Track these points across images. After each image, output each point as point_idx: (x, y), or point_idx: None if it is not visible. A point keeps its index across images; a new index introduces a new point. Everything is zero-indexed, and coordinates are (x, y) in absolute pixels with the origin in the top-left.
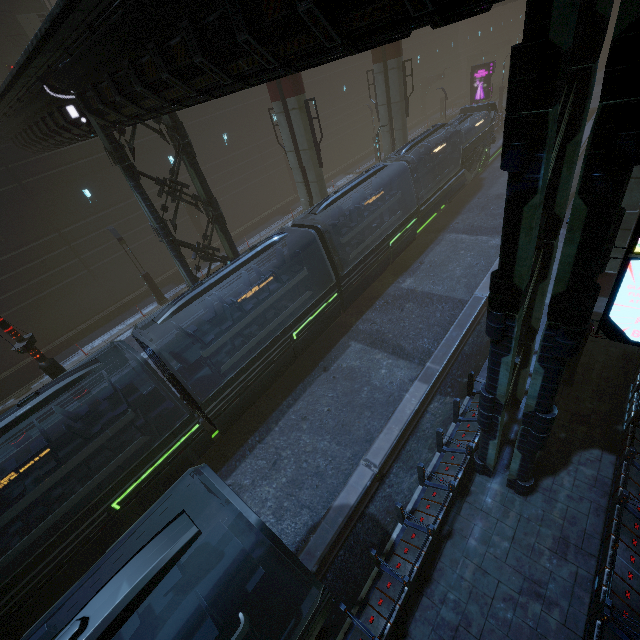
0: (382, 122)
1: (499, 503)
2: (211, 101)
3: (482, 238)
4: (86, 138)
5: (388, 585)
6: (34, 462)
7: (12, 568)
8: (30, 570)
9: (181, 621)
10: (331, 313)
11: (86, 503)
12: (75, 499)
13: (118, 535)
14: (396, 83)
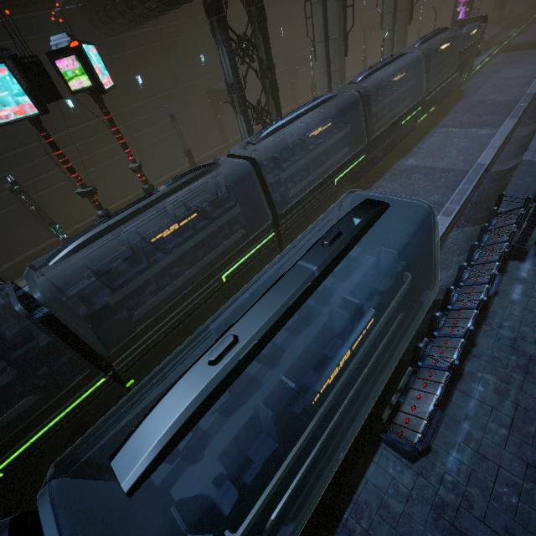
0: (385, 31)
1: (533, 275)
2: (236, 7)
3: (472, 130)
4: (171, 5)
5: (459, 314)
6: (187, 221)
7: (154, 312)
8: (176, 307)
9: (346, 292)
10: (357, 173)
11: (208, 269)
12: (202, 263)
13: (219, 305)
14: None
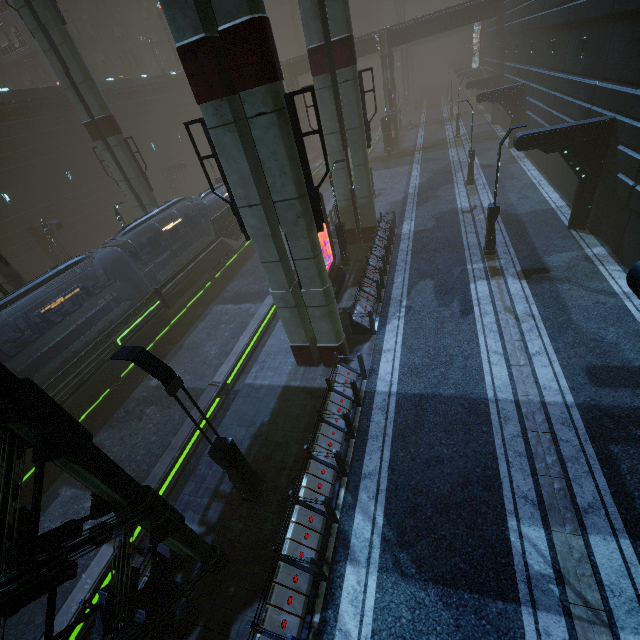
0: (129, 197)
1: None
2: None
3: (245, 306)
4: None
5: None
6: None
7: None
8: None
9: None
10: None
11: None
12: None
13: None
14: (125, 160)
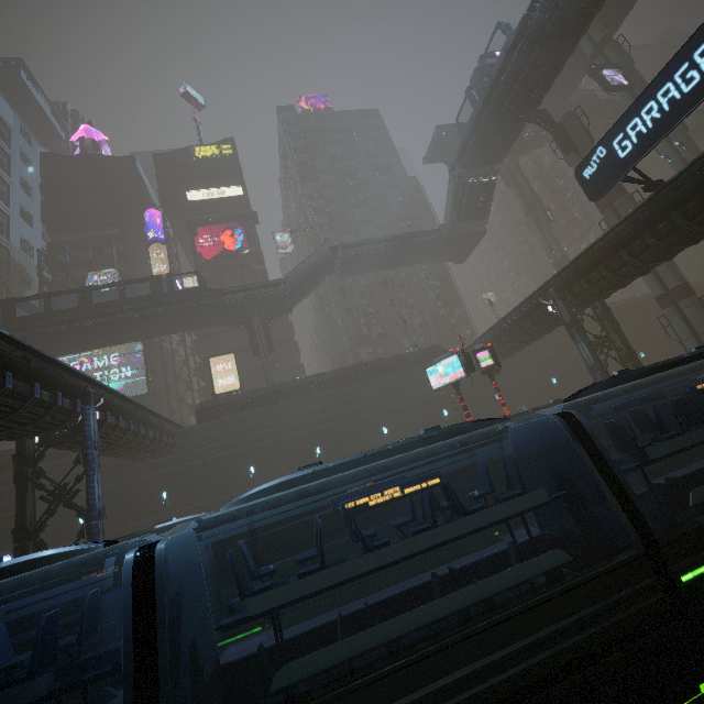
0: None
1: None
2: None
3: None
4: (535, 336)
5: None
6: None
7: None
8: None
9: None
10: None
11: None
12: None
13: None
14: None
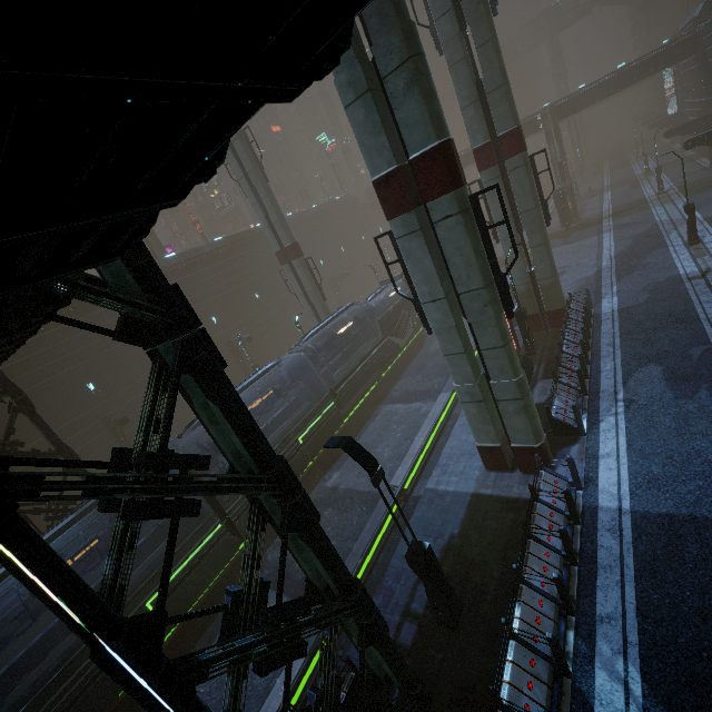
0: (305, 308)
1: None
2: None
3: (415, 405)
4: None
5: None
6: None
7: None
8: None
9: None
10: (217, 552)
11: None
12: None
13: None
14: (305, 276)
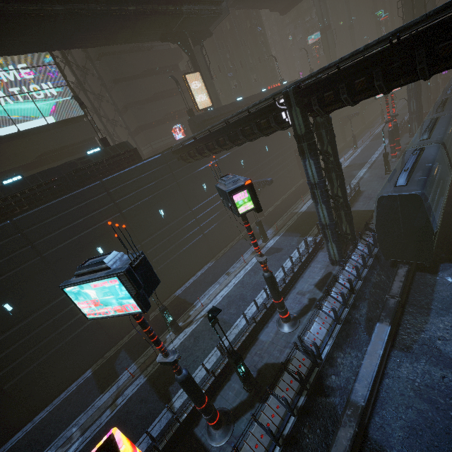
0: None
1: None
2: None
3: None
4: None
5: None
6: None
7: None
8: None
9: None
10: None
11: None
12: None
13: None
14: None
